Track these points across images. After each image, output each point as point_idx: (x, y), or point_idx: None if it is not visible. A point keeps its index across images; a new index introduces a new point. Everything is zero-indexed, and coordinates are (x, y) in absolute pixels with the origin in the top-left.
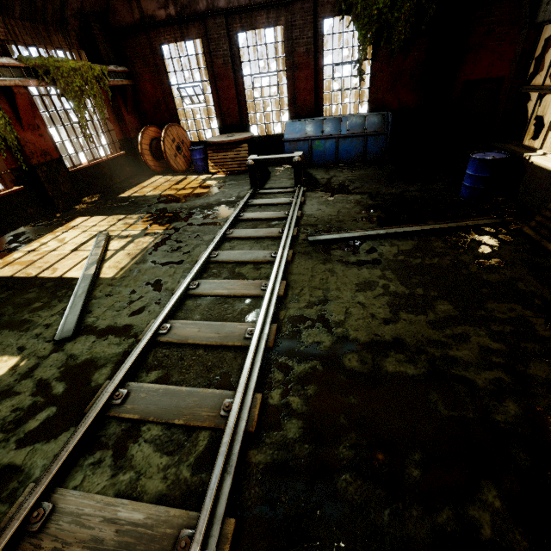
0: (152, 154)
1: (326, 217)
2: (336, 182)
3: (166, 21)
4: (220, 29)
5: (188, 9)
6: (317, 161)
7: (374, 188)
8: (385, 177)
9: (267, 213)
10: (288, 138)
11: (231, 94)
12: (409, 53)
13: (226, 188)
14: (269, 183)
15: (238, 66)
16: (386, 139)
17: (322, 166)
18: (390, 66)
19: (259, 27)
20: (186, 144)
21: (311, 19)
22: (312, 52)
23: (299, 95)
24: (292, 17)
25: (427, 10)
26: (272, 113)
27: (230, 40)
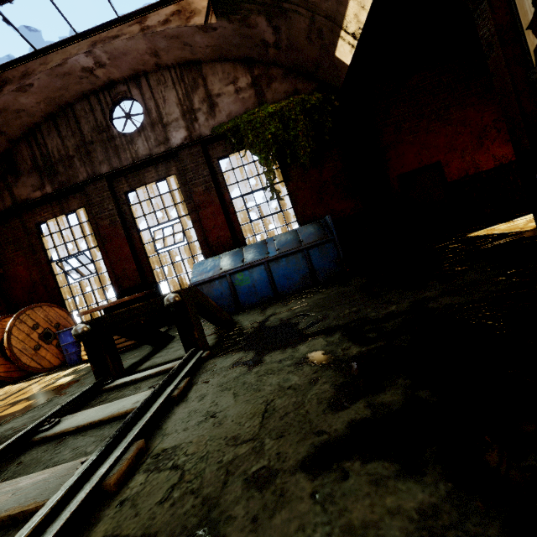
0: (5, 354)
1: (216, 456)
2: (273, 324)
3: (41, 199)
4: (103, 192)
5: (68, 184)
6: (247, 301)
7: (349, 313)
8: (359, 292)
9: (27, 479)
10: (197, 280)
11: (124, 252)
12: (323, 166)
13: (70, 387)
14: (154, 357)
15: (131, 223)
16: (336, 246)
17: (257, 306)
18: (308, 182)
19: (149, 182)
20: (65, 327)
21: (203, 160)
22: (213, 189)
23: (209, 233)
24: (181, 163)
25: (324, 123)
26: (183, 261)
27: (118, 201)
